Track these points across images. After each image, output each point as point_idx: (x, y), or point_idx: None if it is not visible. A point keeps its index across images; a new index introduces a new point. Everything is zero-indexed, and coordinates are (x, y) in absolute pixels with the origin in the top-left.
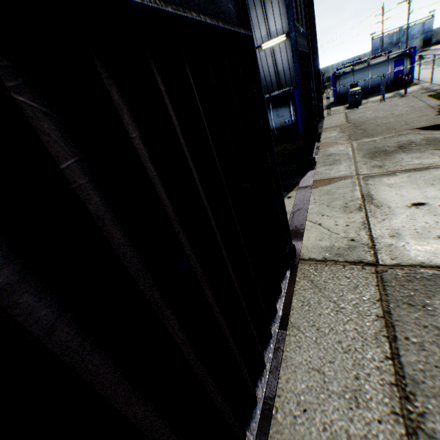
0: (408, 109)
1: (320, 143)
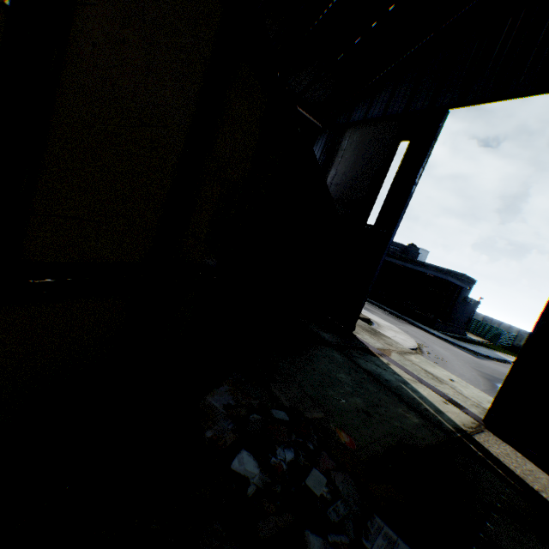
0: None
1: None
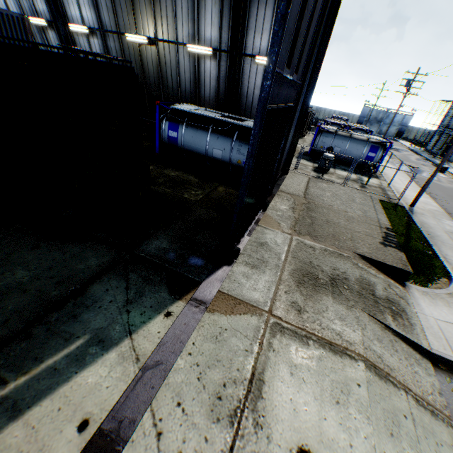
0: (361, 215)
1: (265, 214)
